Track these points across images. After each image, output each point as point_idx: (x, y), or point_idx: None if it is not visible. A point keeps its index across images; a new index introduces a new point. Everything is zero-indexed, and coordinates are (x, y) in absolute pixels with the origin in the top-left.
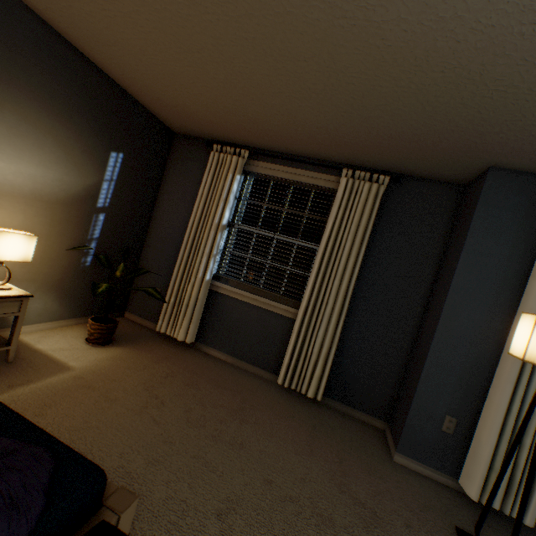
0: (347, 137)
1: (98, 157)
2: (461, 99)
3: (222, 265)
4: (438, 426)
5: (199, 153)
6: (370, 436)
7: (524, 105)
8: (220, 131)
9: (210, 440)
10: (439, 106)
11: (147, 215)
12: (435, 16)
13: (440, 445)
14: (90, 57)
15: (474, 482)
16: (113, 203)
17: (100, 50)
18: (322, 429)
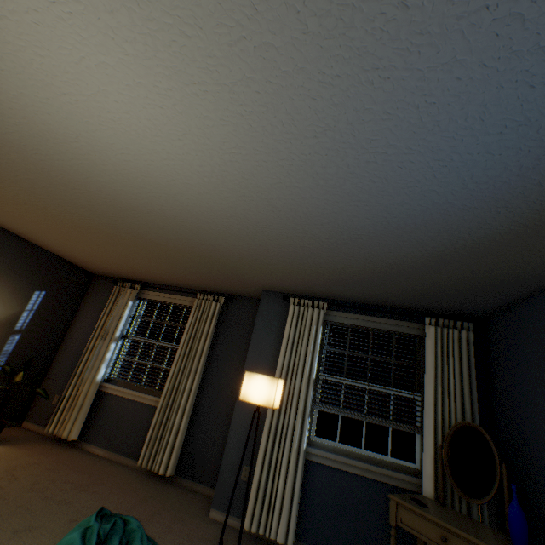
0: (187, 276)
1: (24, 295)
2: (210, 262)
3: (114, 369)
4: (239, 476)
5: (110, 287)
6: (204, 503)
7: (233, 265)
8: (121, 273)
9: (42, 499)
10: (206, 264)
11: (62, 334)
12: (165, 238)
13: (240, 493)
14: (30, 240)
15: (247, 513)
16: (30, 325)
17: (35, 238)
18: (159, 497)
